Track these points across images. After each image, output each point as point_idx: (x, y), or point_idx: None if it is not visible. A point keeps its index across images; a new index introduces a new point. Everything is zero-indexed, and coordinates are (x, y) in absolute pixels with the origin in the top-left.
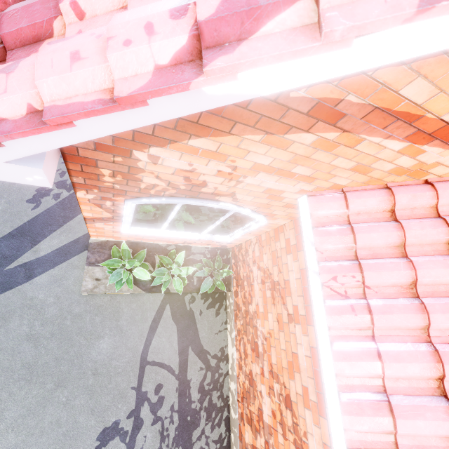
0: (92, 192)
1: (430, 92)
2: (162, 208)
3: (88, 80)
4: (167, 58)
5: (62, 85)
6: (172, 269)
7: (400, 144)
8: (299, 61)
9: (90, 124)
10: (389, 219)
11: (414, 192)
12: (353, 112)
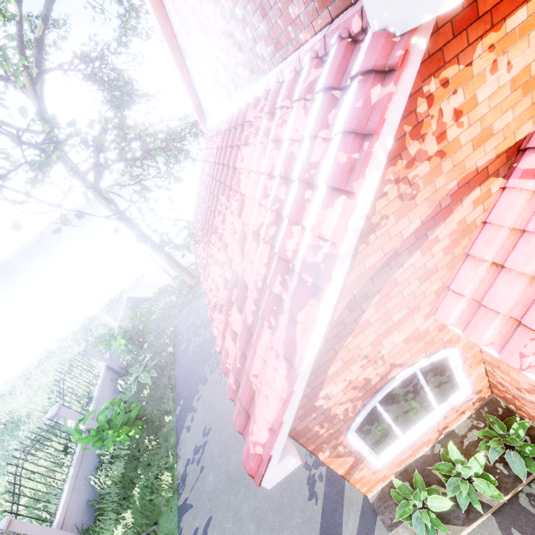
0: (325, 448)
1: (378, 252)
2: (372, 418)
3: (274, 401)
4: (285, 372)
5: (270, 411)
6: (461, 474)
7: (415, 255)
8: (313, 335)
9: (287, 416)
10: (498, 269)
11: (482, 240)
12: (366, 288)
